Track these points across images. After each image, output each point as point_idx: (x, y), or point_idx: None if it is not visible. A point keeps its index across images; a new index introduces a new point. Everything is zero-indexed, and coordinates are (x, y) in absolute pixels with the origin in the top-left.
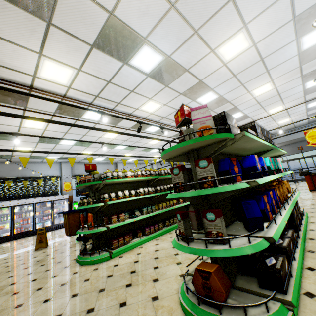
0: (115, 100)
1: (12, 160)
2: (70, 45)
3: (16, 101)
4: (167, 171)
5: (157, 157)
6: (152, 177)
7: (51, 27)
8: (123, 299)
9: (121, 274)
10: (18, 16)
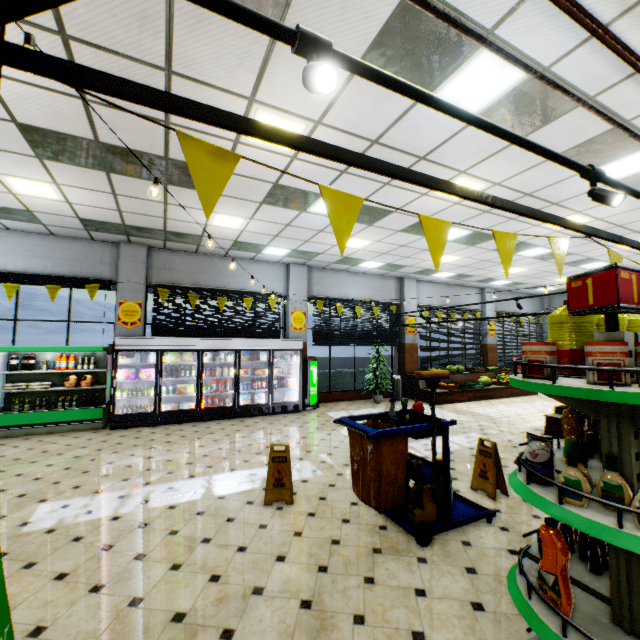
0: None
1: (199, 249)
2: None
3: None
4: None
5: None
6: None
7: None
8: None
9: None
10: None
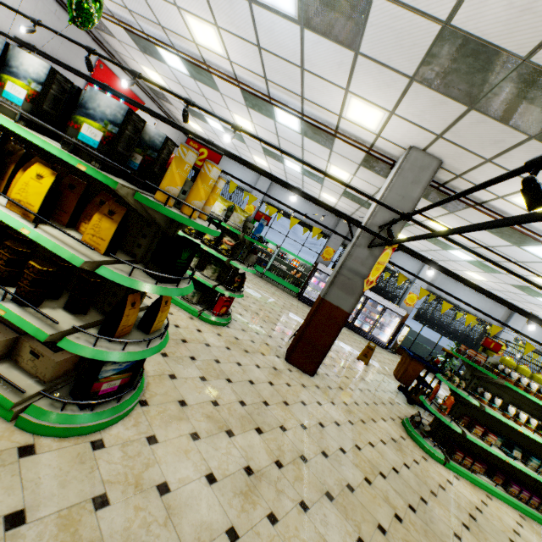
0: None
1: None
2: None
3: (446, 205)
4: None
5: None
6: None
7: None
8: (457, 532)
9: (456, 501)
10: None
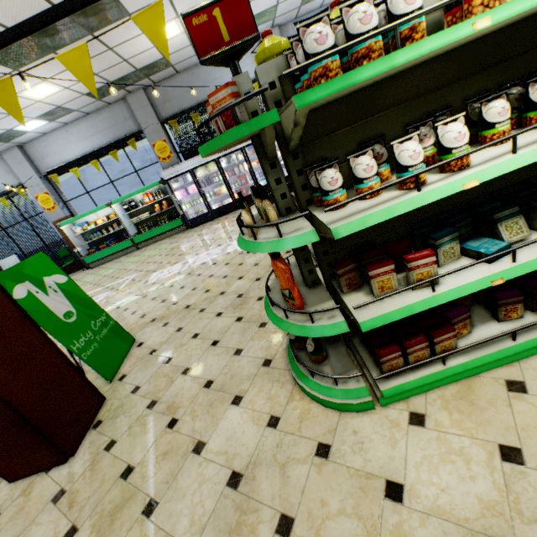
0: None
1: (177, 69)
2: None
3: None
4: None
5: None
6: None
7: None
8: None
9: None
10: None
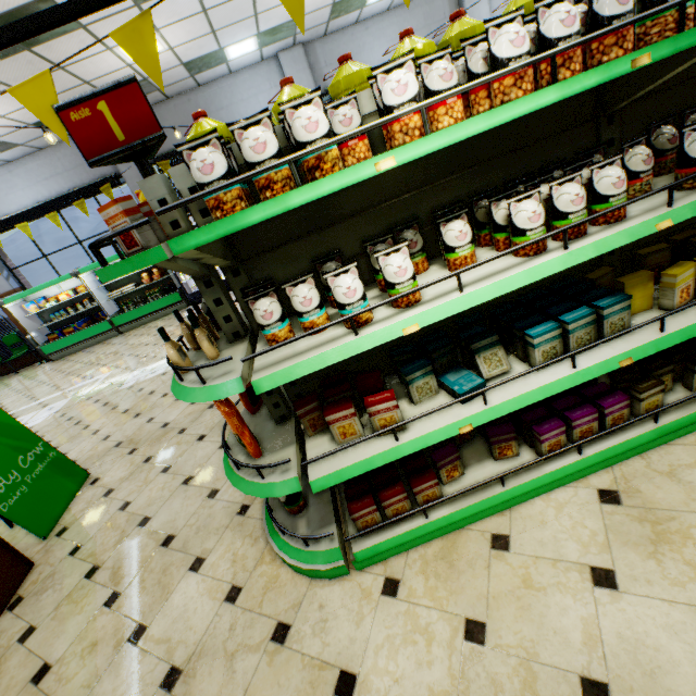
0: None
1: (166, 94)
2: None
3: None
4: None
5: None
6: (664, 49)
7: None
8: None
9: None
10: None
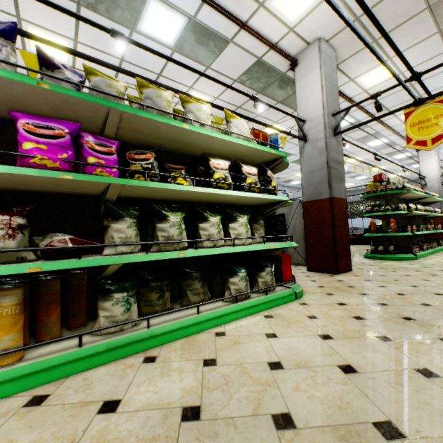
0: (388, 105)
1: None
2: (428, 50)
3: None
4: (429, 192)
5: (402, 176)
6: (427, 195)
7: (435, 35)
8: None
9: None
10: (422, 26)
